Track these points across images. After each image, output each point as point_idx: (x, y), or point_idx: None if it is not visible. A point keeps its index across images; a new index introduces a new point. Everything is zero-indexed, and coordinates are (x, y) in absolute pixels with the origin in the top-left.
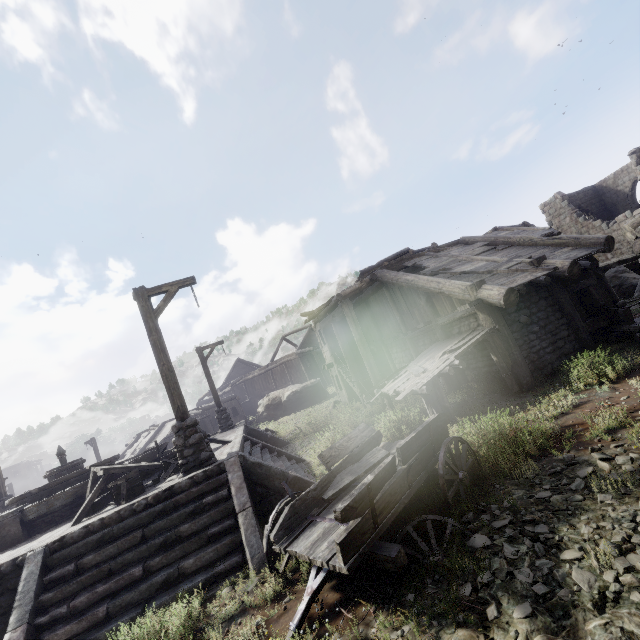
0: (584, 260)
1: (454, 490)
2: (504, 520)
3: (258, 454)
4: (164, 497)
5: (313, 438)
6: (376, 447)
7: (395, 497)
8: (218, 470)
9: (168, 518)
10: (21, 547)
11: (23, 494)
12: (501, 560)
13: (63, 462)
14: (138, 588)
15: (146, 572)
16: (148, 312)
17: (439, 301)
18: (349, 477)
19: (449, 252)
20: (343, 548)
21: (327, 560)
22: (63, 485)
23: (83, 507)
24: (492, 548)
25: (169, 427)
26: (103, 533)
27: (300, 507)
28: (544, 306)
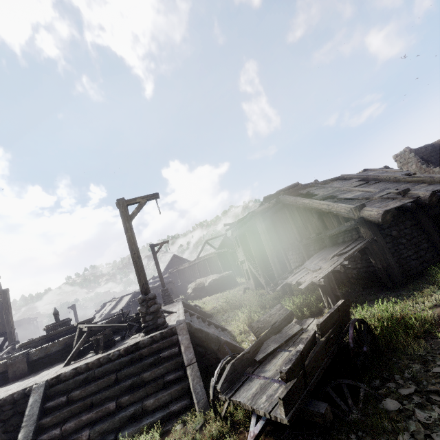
0: (438, 193)
1: (361, 360)
2: (409, 388)
3: (196, 322)
4: (132, 350)
5: (231, 313)
6: (291, 323)
7: (318, 363)
8: (171, 332)
9: (135, 366)
10: (27, 380)
11: (29, 341)
12: (416, 423)
13: (57, 320)
14: (112, 419)
15: (118, 407)
16: (126, 216)
17: (328, 218)
18: (274, 344)
19: (332, 185)
20: (285, 403)
21: (269, 411)
22: (56, 336)
23: (72, 353)
24: (404, 412)
25: (126, 300)
26: (87, 374)
27: (238, 365)
28: (409, 225)
